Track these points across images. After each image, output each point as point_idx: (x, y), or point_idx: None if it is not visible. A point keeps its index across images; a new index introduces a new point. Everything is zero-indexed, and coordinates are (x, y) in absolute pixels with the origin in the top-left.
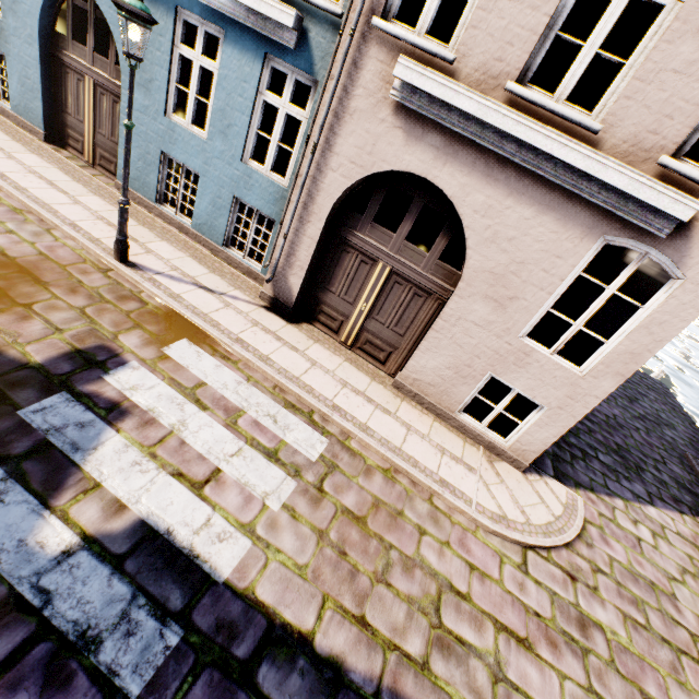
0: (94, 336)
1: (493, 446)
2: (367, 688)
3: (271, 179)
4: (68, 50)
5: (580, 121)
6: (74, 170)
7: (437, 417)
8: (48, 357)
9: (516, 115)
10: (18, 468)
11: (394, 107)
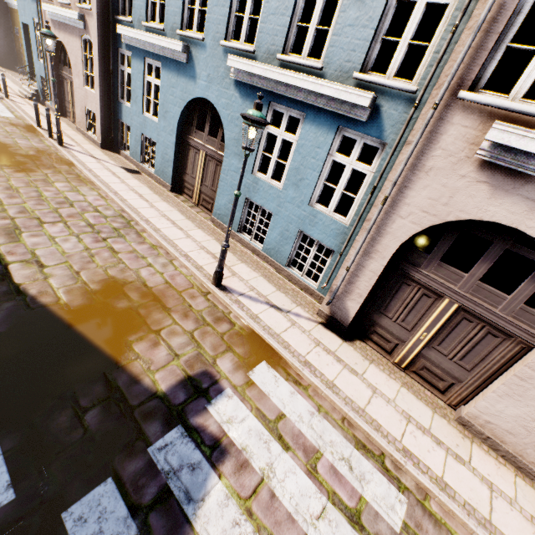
0: (200, 361)
1: None
2: None
3: (333, 218)
4: (192, 136)
5: None
6: (186, 210)
7: (517, 470)
8: (169, 385)
9: None
10: (145, 521)
11: (478, 164)
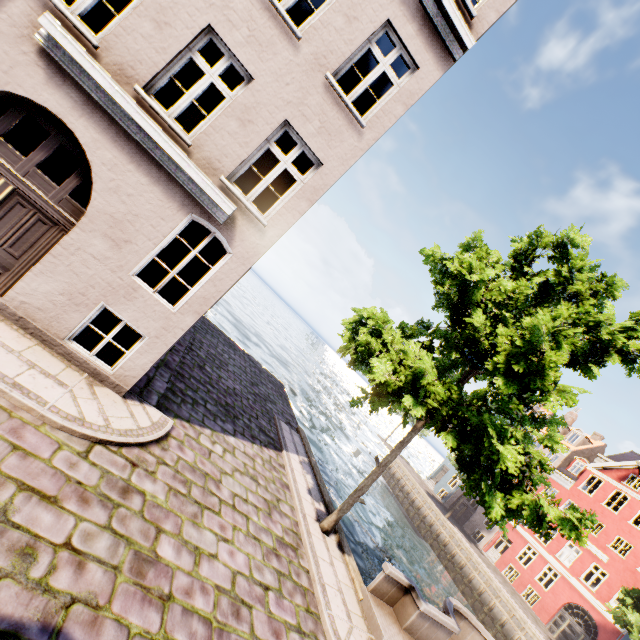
0: None
1: (98, 372)
2: None
3: None
4: None
5: (180, 134)
6: None
7: (43, 344)
8: None
9: (137, 106)
10: None
11: (40, 49)
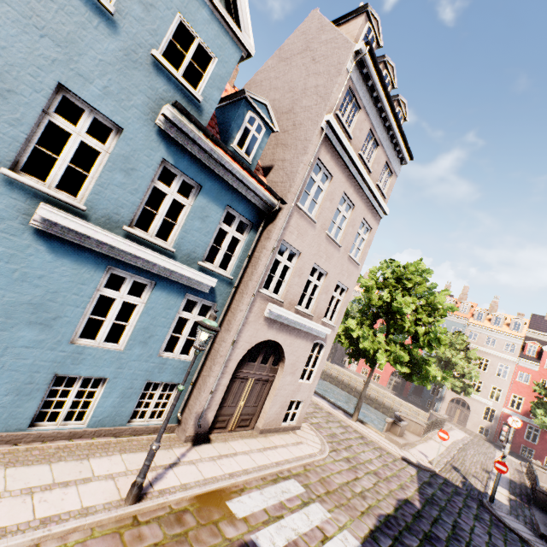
0: None
1: (293, 427)
2: (379, 522)
3: (180, 359)
4: None
5: (310, 314)
6: None
7: (276, 432)
8: None
9: (302, 317)
10: None
11: (265, 318)
